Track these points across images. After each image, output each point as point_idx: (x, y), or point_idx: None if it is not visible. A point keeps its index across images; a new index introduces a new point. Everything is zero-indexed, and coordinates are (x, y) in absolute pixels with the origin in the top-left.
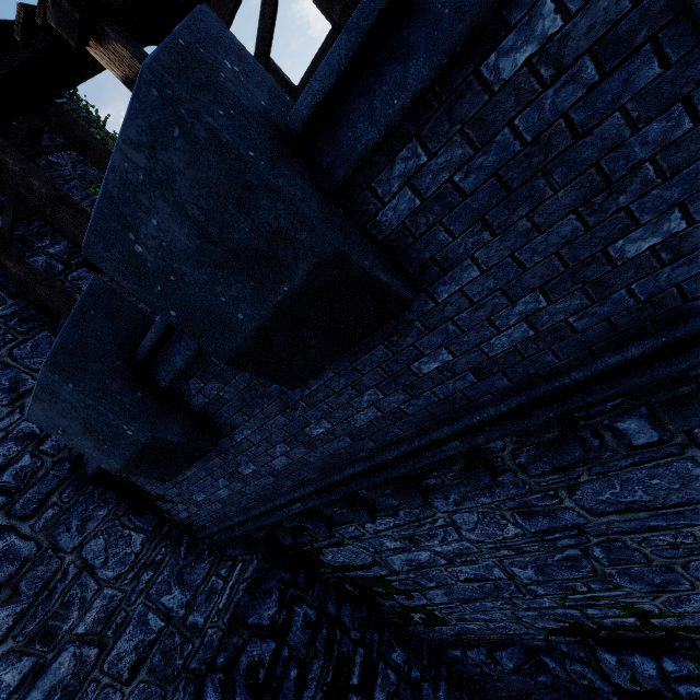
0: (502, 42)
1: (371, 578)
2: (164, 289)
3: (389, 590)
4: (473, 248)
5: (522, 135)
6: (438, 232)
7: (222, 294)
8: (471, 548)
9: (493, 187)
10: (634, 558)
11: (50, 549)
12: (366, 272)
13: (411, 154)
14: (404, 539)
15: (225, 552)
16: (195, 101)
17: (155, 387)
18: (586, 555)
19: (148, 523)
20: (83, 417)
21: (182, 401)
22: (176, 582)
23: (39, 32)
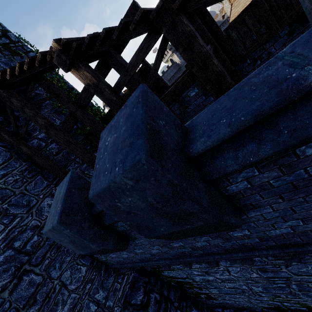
0: (310, 143)
1: (184, 282)
2: (126, 216)
3: (192, 286)
4: (271, 203)
5: (309, 173)
6: (256, 196)
7: (155, 222)
8: (234, 278)
9: (289, 186)
10: (311, 290)
11: (48, 278)
12: (227, 222)
13: (251, 171)
14: (202, 272)
15: (120, 271)
16: (162, 168)
17: (102, 223)
18: (288, 286)
19: (87, 261)
20: (71, 239)
21: (113, 228)
22: (100, 287)
23: (46, 62)
